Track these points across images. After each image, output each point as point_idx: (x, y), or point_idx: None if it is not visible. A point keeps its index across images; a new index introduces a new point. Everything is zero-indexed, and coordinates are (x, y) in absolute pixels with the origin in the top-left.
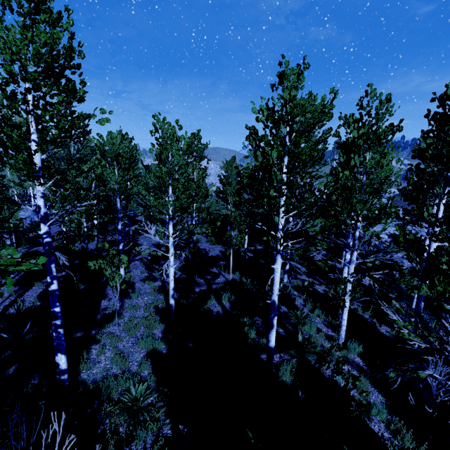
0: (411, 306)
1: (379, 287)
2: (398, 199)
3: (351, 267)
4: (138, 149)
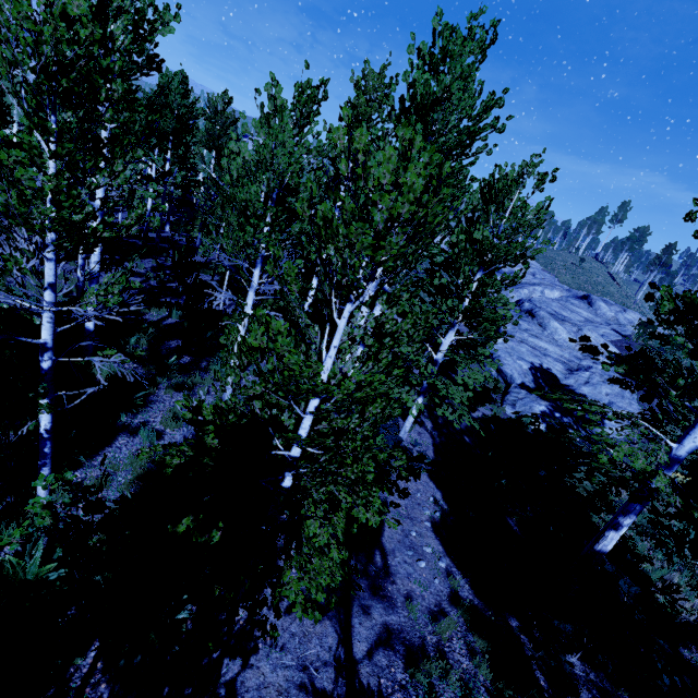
0: (403, 425)
1: (427, 408)
2: (635, 339)
3: (249, 294)
4: (238, 120)
